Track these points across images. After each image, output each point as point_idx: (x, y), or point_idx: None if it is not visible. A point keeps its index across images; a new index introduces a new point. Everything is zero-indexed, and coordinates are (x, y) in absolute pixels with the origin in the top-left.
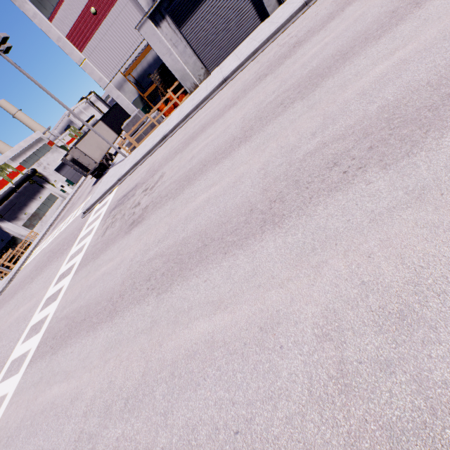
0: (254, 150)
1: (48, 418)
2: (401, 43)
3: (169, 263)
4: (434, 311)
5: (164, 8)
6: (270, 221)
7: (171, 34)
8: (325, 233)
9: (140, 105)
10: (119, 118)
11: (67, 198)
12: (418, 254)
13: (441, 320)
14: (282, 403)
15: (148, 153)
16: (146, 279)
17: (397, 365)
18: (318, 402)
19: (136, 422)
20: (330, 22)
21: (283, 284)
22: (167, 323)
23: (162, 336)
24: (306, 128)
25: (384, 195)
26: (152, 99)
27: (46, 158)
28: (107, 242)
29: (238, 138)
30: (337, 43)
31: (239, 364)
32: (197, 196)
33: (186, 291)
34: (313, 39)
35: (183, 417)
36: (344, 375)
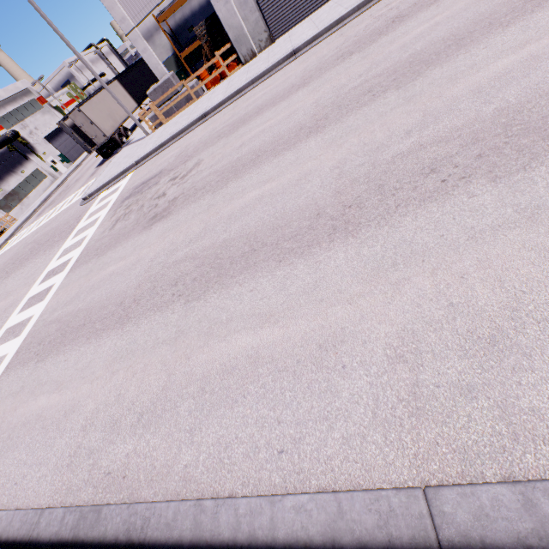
0: (327, 144)
1: (32, 430)
2: (534, 36)
3: (203, 267)
4: (530, 339)
5: None
6: (342, 228)
7: None
8: (410, 248)
9: (174, 69)
10: (142, 82)
11: (60, 179)
12: (521, 278)
13: (537, 348)
14: (339, 424)
15: (179, 133)
16: (171, 284)
17: (481, 390)
18: (384, 424)
19: (153, 439)
20: None
21: (352, 300)
22: (198, 335)
23: (190, 348)
24: (400, 124)
25: (489, 211)
26: (191, 63)
27: (33, 119)
28: (118, 237)
29: (307, 128)
30: (452, 25)
31: (289, 382)
32: (246, 192)
33: (225, 300)
34: (421, 15)
35: (215, 434)
36: (417, 399)
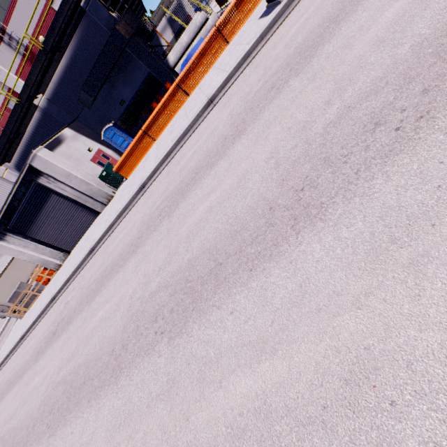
0: None
1: None
2: None
3: None
4: None
5: (2, 230)
6: None
7: (19, 241)
8: None
9: None
10: None
11: None
12: None
13: None
14: None
15: (14, 348)
16: None
17: None
18: None
19: None
20: (59, 337)
21: None
22: None
23: None
24: None
25: None
26: None
27: None
28: None
29: None
30: (27, 408)
31: None
32: None
33: None
34: (49, 352)
35: None
36: None
